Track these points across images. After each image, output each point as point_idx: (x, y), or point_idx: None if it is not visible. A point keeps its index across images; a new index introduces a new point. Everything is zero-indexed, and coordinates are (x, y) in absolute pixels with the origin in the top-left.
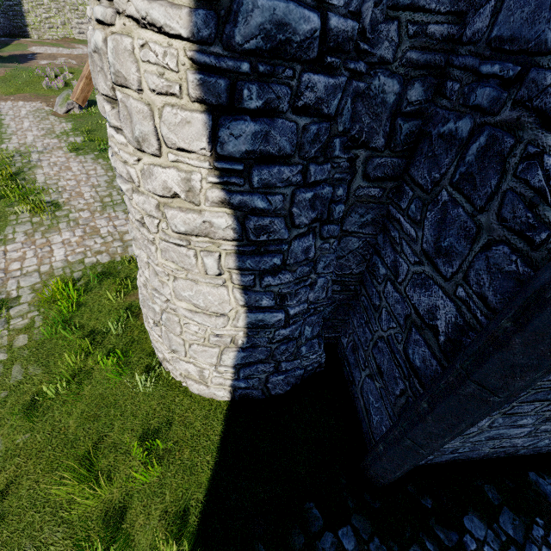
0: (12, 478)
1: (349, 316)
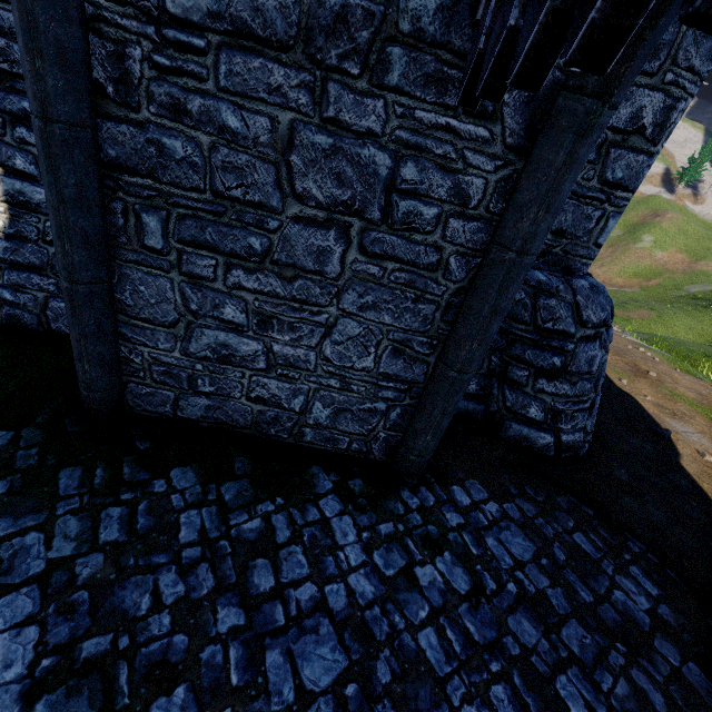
0: None
1: None
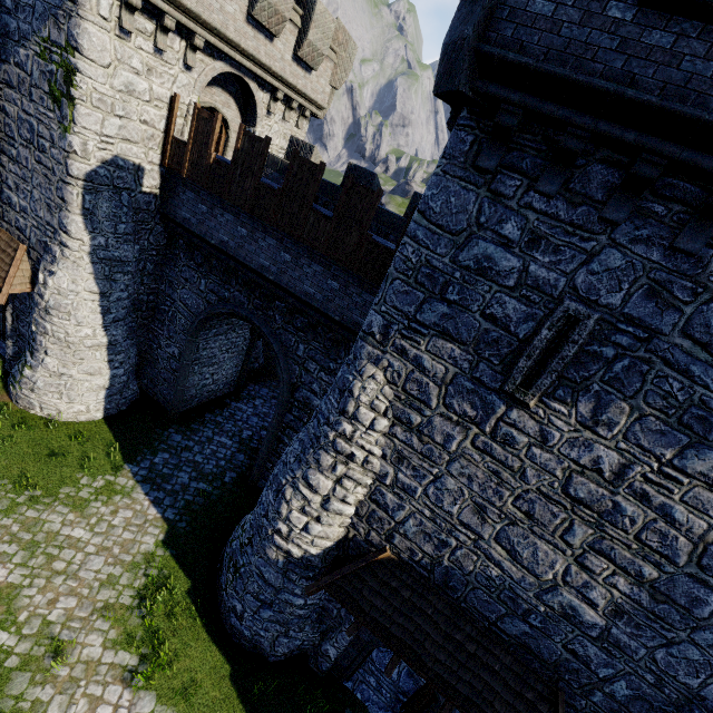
0: (21, 470)
1: (145, 369)
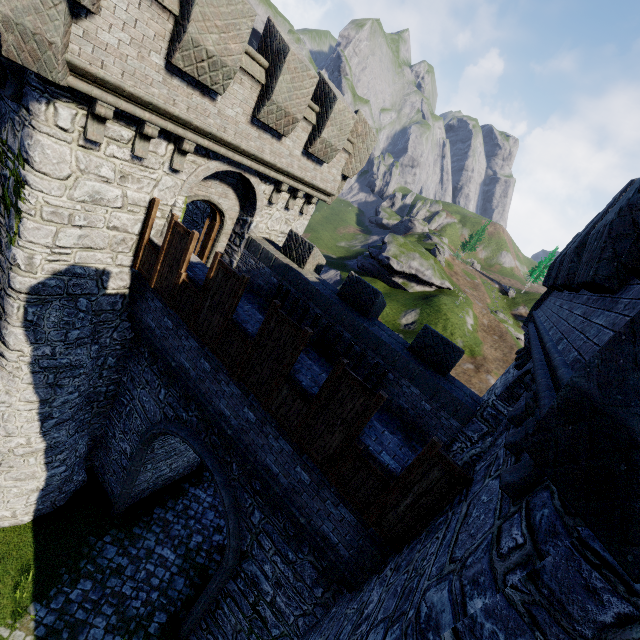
0: None
1: (98, 452)
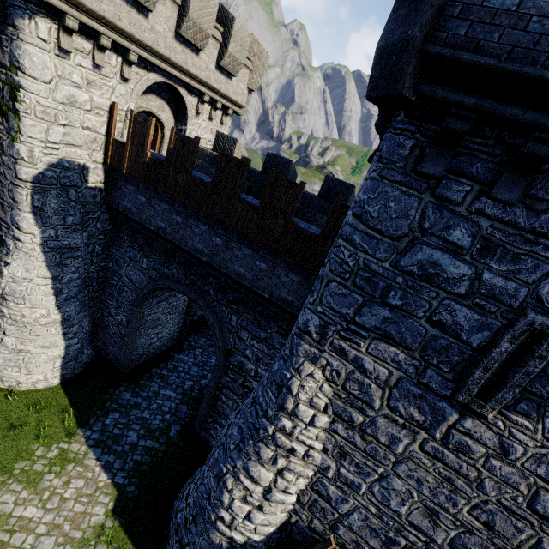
0: None
1: (98, 333)
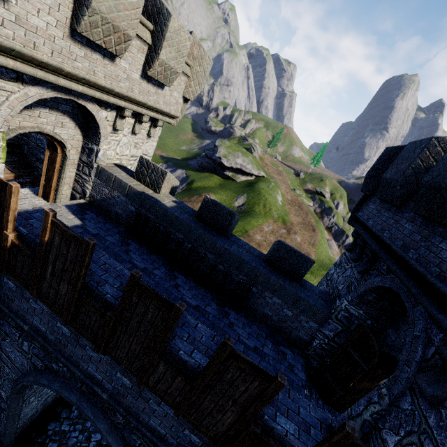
0: None
1: None
